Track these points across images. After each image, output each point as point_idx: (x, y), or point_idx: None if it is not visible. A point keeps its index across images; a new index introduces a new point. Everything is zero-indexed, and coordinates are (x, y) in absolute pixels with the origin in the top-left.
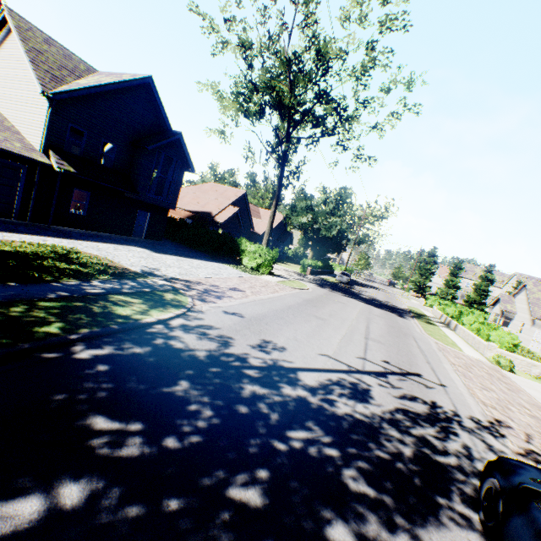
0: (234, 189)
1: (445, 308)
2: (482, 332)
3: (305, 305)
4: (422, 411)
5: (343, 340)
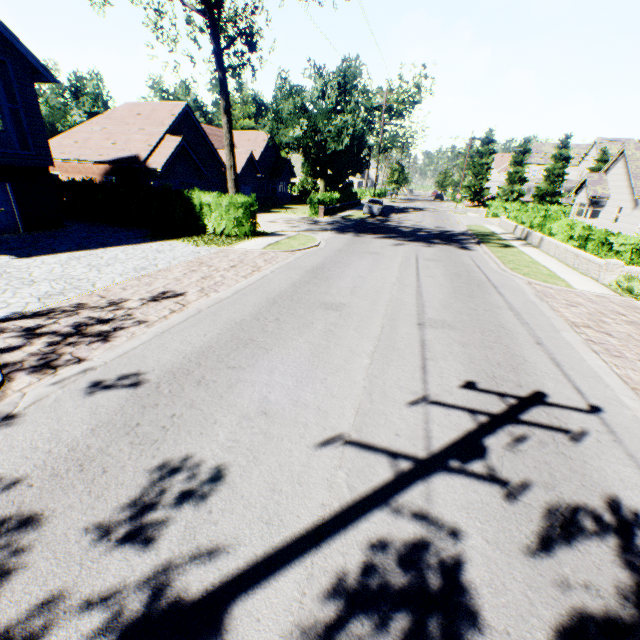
0: (167, 104)
1: (518, 215)
2: (587, 243)
3: (308, 284)
4: (616, 589)
5: (377, 353)
